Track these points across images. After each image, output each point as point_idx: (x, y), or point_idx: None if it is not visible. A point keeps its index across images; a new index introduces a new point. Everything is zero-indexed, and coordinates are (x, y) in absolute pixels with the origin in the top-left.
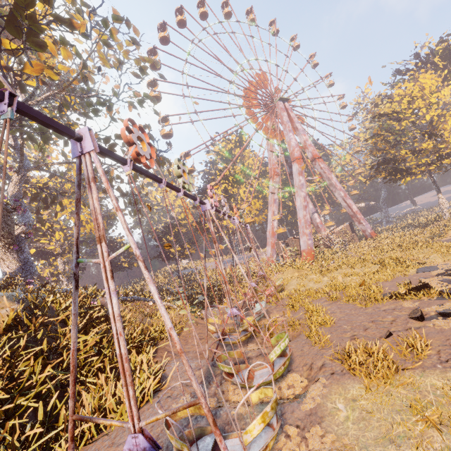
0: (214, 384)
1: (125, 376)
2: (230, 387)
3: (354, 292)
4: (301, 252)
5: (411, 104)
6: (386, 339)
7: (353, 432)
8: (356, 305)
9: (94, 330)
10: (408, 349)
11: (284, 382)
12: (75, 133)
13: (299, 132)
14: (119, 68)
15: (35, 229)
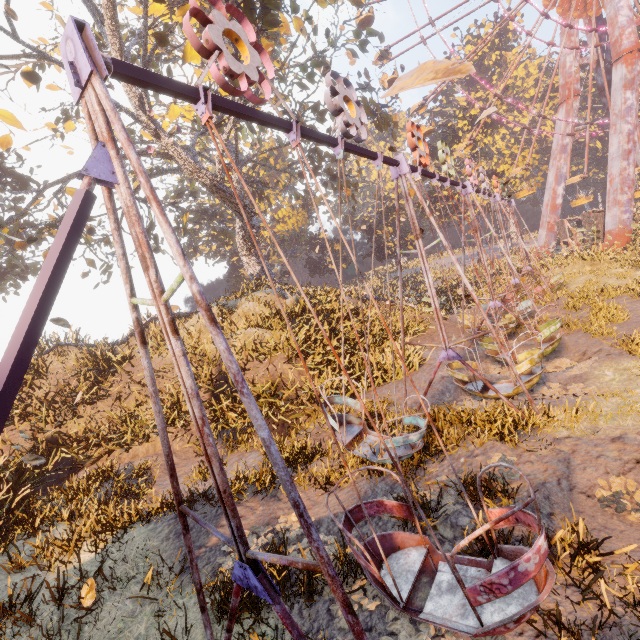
0: None
1: (439, 320)
2: (490, 367)
3: None
4: (605, 235)
5: None
6: None
7: (615, 387)
8: None
9: (355, 318)
10: None
11: (550, 364)
12: (397, 162)
13: None
14: None
15: None
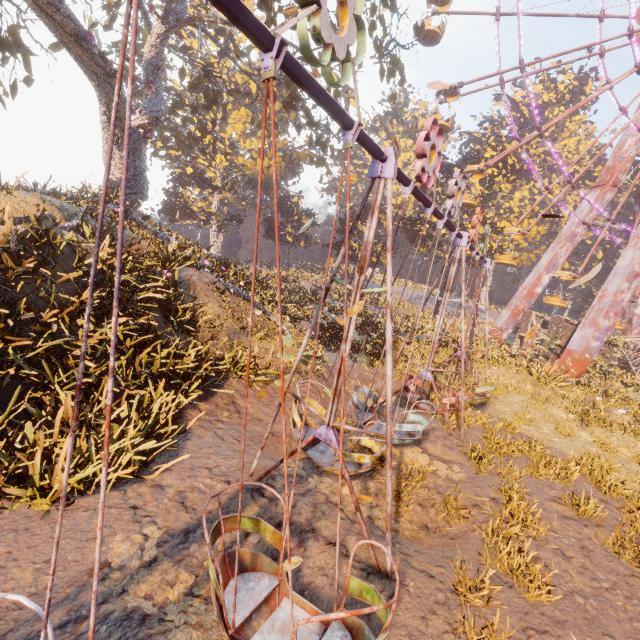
0: (220, 538)
1: None
2: None
3: None
4: (564, 352)
5: None
6: None
7: None
8: None
9: None
10: None
11: None
12: None
13: None
14: None
15: (195, 139)
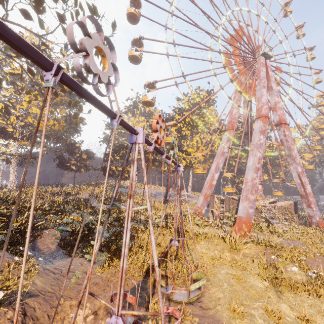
0: None
1: None
2: None
3: None
4: (237, 218)
5: None
6: None
7: None
8: None
9: None
10: None
11: None
12: None
13: (273, 92)
14: None
15: None
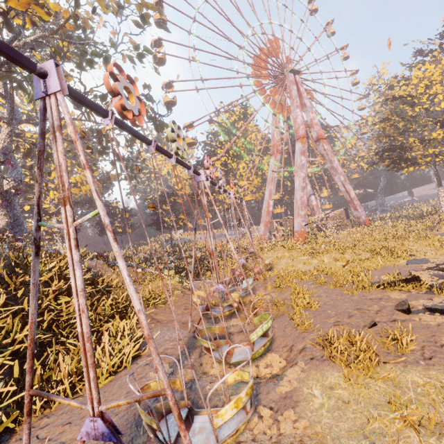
0: (193, 356)
1: (86, 356)
2: (208, 360)
3: (342, 277)
4: (294, 233)
5: (429, 89)
6: (370, 328)
7: (326, 420)
8: (343, 291)
9: None
10: (392, 342)
11: (262, 360)
12: (36, 66)
13: (307, 109)
14: (118, 13)
15: (29, 186)
